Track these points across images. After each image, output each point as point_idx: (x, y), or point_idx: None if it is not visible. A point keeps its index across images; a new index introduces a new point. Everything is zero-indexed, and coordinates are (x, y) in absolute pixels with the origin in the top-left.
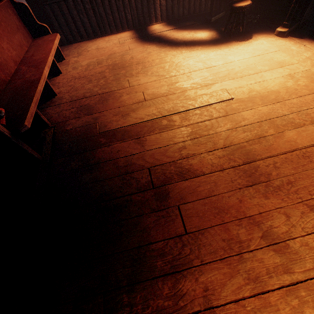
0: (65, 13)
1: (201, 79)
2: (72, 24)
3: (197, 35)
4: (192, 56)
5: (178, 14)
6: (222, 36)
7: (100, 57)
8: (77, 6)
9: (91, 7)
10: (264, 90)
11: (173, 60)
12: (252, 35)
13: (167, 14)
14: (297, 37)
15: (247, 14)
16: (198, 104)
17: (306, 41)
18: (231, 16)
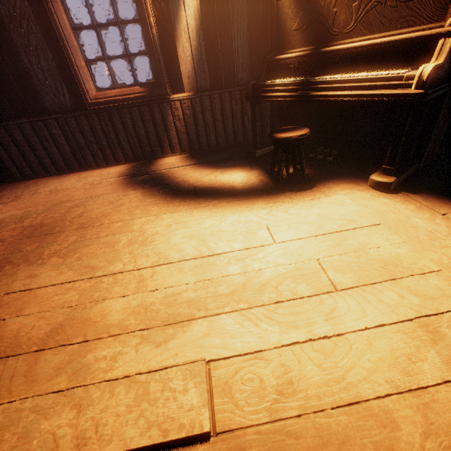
0: (18, 139)
1: (166, 296)
2: (31, 154)
3: (223, 177)
4: (188, 220)
5: (209, 144)
6: (266, 182)
7: (37, 206)
8: (38, 130)
9: (62, 133)
10: (333, 396)
11: (145, 227)
12: (322, 183)
13: (190, 144)
14: (419, 193)
15: (316, 148)
16: (71, 441)
17: (445, 206)
18: (277, 151)
